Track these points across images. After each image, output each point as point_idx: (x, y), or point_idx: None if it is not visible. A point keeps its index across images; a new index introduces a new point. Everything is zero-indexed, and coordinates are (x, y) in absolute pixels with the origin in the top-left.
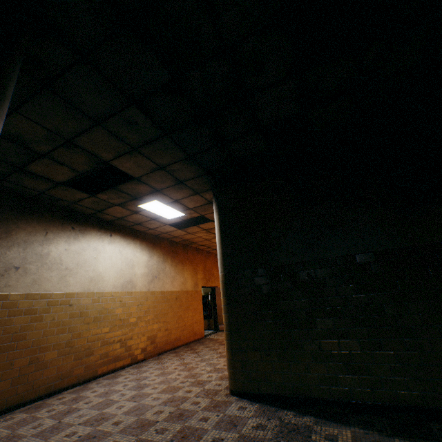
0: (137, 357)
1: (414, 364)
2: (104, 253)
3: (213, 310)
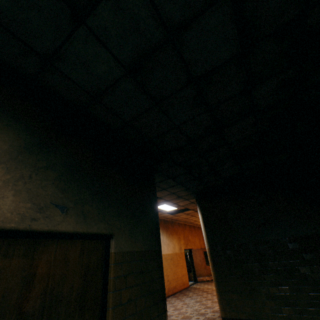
0: None
1: (319, 300)
2: None
3: (191, 266)
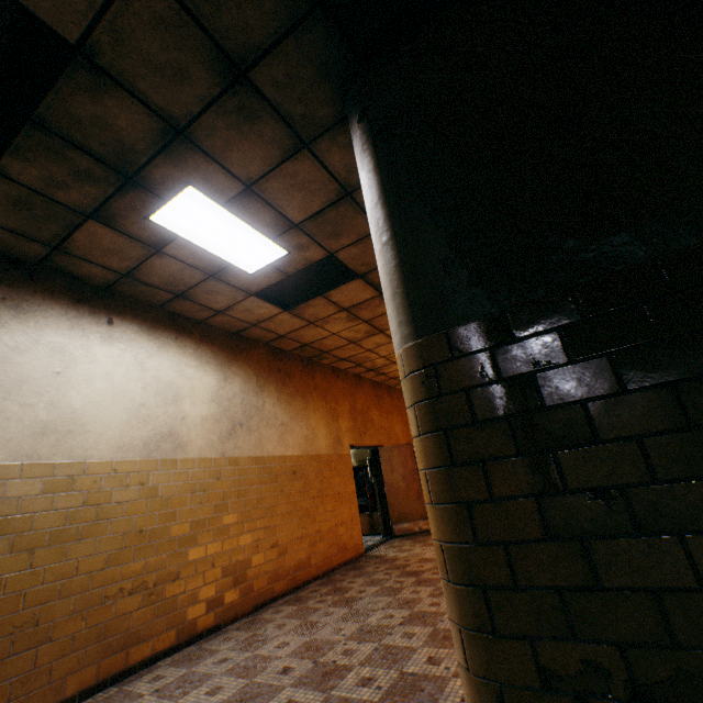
0: (196, 625)
1: None
2: (88, 362)
3: (377, 494)
